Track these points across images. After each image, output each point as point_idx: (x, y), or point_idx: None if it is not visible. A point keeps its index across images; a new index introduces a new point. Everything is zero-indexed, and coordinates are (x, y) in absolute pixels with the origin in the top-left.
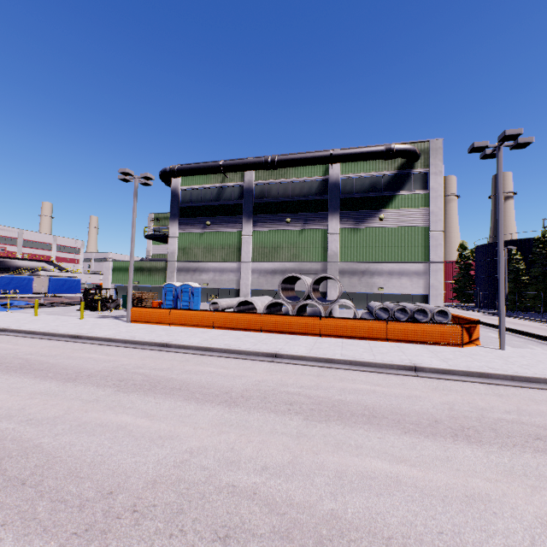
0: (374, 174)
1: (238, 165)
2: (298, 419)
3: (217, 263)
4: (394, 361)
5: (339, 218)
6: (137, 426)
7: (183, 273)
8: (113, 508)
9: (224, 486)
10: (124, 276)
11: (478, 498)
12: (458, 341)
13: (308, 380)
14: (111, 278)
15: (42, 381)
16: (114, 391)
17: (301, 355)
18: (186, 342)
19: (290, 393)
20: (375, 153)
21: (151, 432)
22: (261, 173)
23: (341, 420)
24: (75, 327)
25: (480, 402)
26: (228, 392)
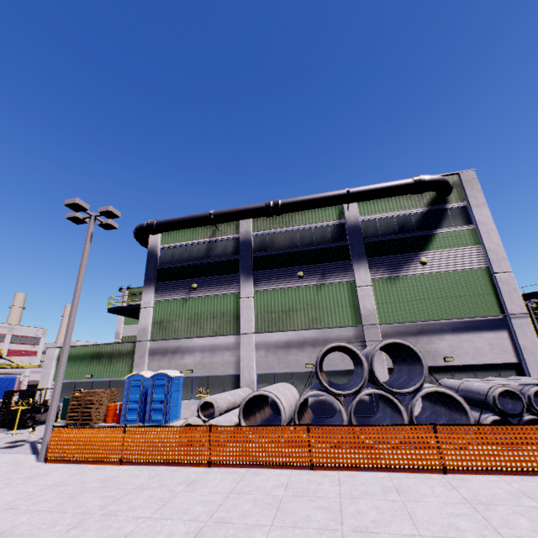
0: (401, 213)
1: (233, 212)
2: None
3: (206, 339)
4: None
5: (367, 266)
6: None
7: (157, 356)
8: None
9: None
10: (72, 367)
11: None
12: None
13: None
14: (53, 371)
15: None
16: None
17: None
18: None
19: None
20: (402, 186)
21: None
22: (260, 222)
23: None
24: None
25: None
26: None
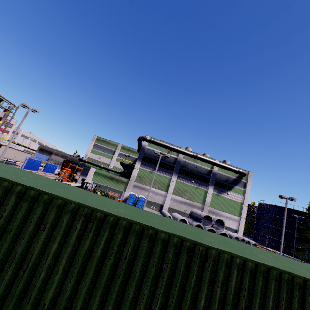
0: (229, 176)
1: (181, 151)
2: None
3: (155, 189)
4: None
5: (213, 188)
6: None
7: (136, 188)
8: None
9: None
10: (100, 178)
11: None
12: None
13: None
14: (92, 177)
15: None
16: None
17: None
18: None
19: None
20: (234, 170)
21: None
22: (186, 156)
23: None
24: None
25: None
26: None
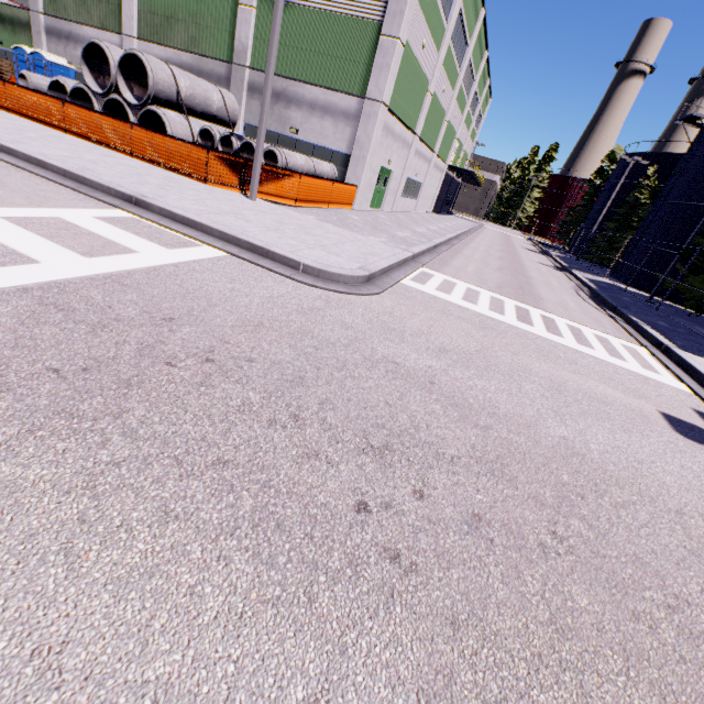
0: None
1: None
2: None
3: (95, 31)
4: None
5: None
6: None
7: (54, 39)
8: None
9: None
10: None
11: None
12: (202, 174)
13: None
14: None
15: None
16: None
17: None
18: None
19: None
20: None
21: None
22: None
23: None
24: None
25: None
26: None
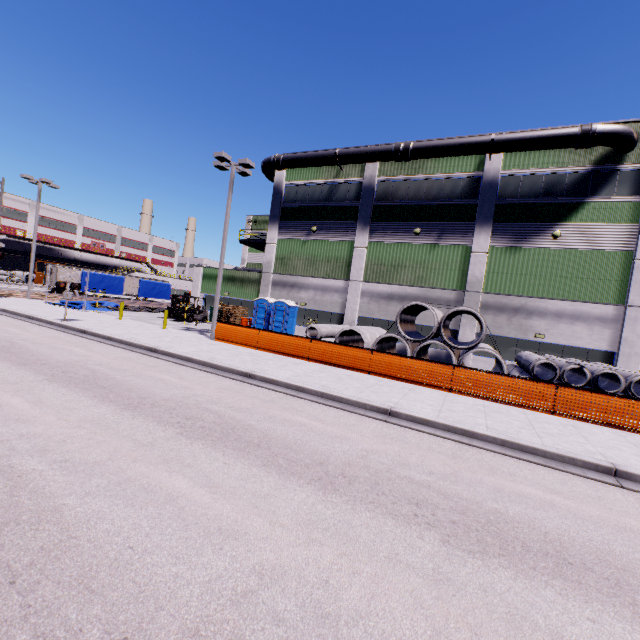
0: (554, 171)
1: (359, 154)
2: (433, 539)
3: (320, 280)
4: (576, 452)
5: (491, 232)
6: (192, 500)
7: (278, 287)
8: None
9: None
10: (214, 285)
11: None
12: None
13: (439, 463)
14: (200, 286)
15: (99, 404)
16: (175, 434)
17: (426, 419)
18: (274, 375)
19: (414, 482)
20: (562, 137)
21: (209, 518)
22: (387, 166)
23: (508, 559)
24: (154, 338)
25: None
26: (323, 463)
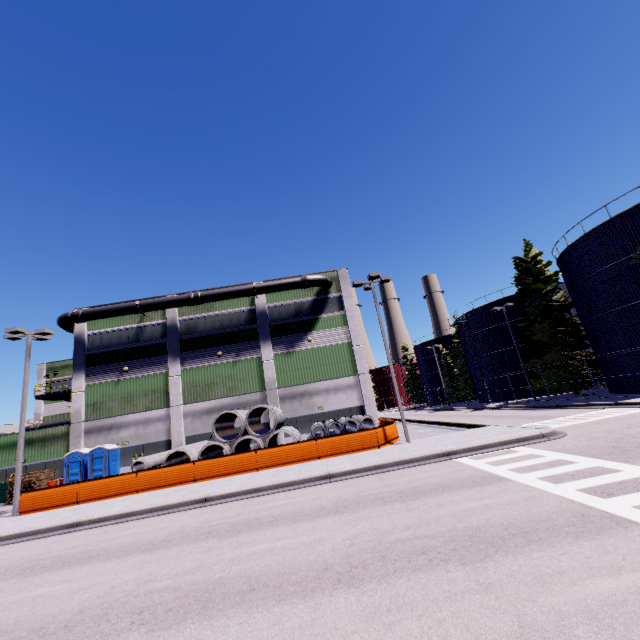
0: (297, 301)
1: (158, 303)
2: (213, 540)
3: (140, 414)
4: (314, 474)
5: (272, 344)
6: (56, 590)
7: (94, 434)
8: (47, 632)
9: (142, 593)
10: (1, 456)
11: (317, 541)
12: (375, 443)
13: (232, 512)
14: None
15: None
16: (19, 579)
17: (231, 492)
18: (103, 514)
19: (212, 526)
20: (293, 284)
21: (72, 589)
22: (185, 308)
23: (249, 530)
24: None
25: (363, 487)
26: (151, 542)
